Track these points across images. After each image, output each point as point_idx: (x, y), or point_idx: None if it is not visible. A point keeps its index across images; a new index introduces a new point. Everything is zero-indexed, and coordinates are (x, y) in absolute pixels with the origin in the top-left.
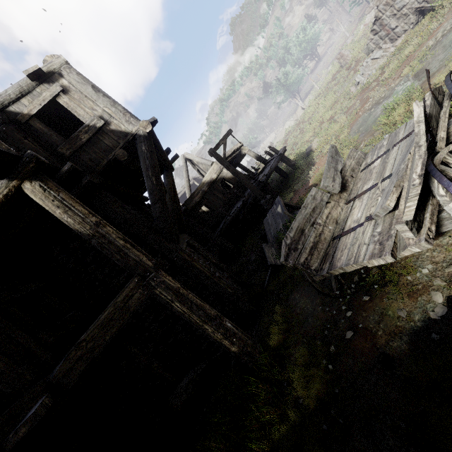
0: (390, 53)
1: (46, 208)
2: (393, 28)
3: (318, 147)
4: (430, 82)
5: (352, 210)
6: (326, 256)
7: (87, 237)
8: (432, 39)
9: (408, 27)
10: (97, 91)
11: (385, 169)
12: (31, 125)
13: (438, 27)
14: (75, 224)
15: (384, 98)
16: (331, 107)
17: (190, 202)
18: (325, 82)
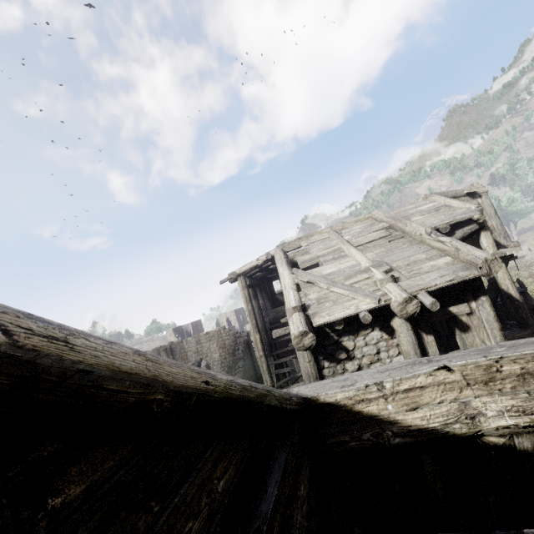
0: None
1: (500, 276)
2: None
3: None
4: None
5: None
6: None
7: (513, 299)
8: None
9: None
10: (496, 213)
11: None
12: None
13: None
14: (513, 291)
15: None
16: None
17: None
18: None
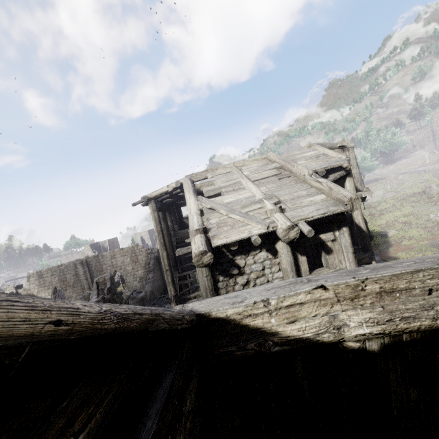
0: None
1: (355, 213)
2: None
3: (395, 236)
4: None
5: None
6: None
7: (362, 230)
8: None
9: None
10: (357, 165)
11: None
12: None
13: None
14: (362, 224)
15: None
16: (407, 215)
17: None
18: (404, 192)
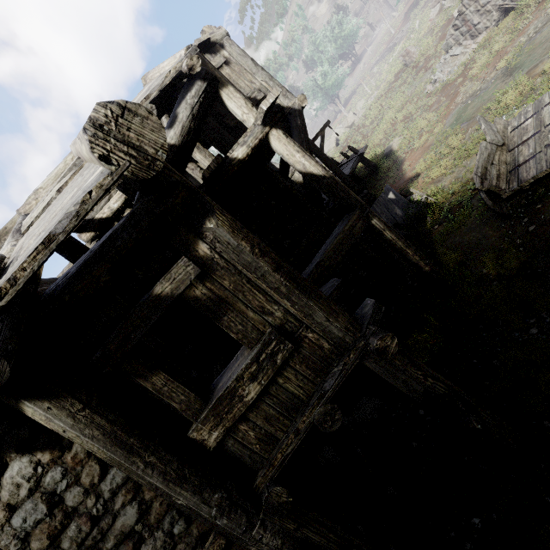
0: (472, 50)
1: (285, 154)
2: (475, 24)
3: (401, 145)
4: (535, 71)
5: (520, 153)
6: (509, 181)
7: (318, 178)
8: (524, 36)
9: (490, 25)
10: (256, 64)
11: (543, 121)
12: None
13: (527, 25)
14: (311, 166)
15: (481, 90)
16: (402, 108)
17: None
18: (385, 82)
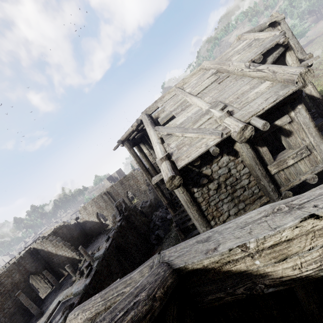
0: None
1: None
2: None
3: None
4: None
5: None
6: None
7: (315, 98)
8: None
9: None
10: (293, 35)
11: None
12: None
13: None
14: (314, 92)
15: None
16: None
17: None
18: None
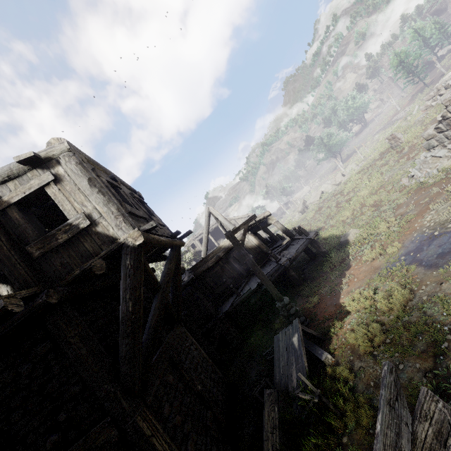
0: None
1: None
2: None
3: (357, 241)
4: None
5: None
6: None
7: None
8: None
9: None
10: (92, 185)
11: None
12: (8, 212)
13: None
14: None
15: None
16: (376, 190)
17: (202, 265)
18: (371, 157)
